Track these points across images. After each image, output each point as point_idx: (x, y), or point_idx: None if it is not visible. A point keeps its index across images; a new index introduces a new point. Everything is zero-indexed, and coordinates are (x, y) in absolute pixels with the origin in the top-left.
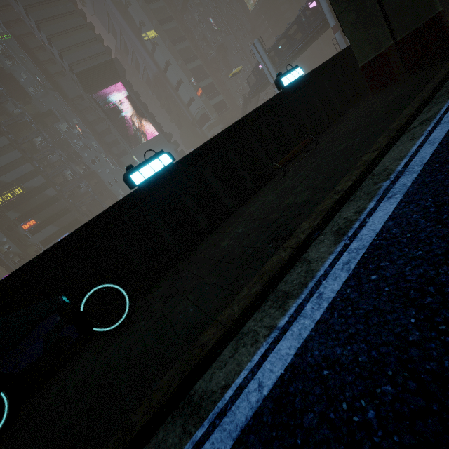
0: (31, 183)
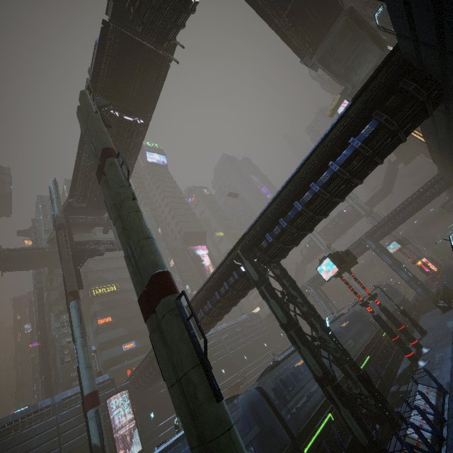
0: (125, 286)
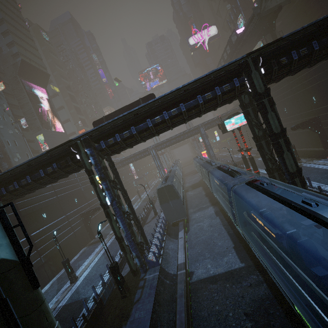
0: None
